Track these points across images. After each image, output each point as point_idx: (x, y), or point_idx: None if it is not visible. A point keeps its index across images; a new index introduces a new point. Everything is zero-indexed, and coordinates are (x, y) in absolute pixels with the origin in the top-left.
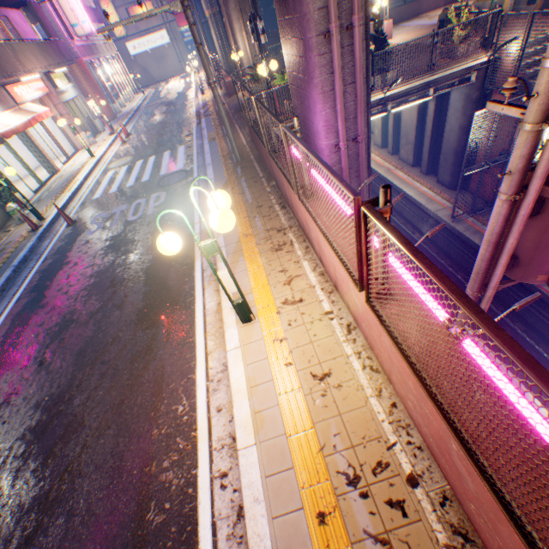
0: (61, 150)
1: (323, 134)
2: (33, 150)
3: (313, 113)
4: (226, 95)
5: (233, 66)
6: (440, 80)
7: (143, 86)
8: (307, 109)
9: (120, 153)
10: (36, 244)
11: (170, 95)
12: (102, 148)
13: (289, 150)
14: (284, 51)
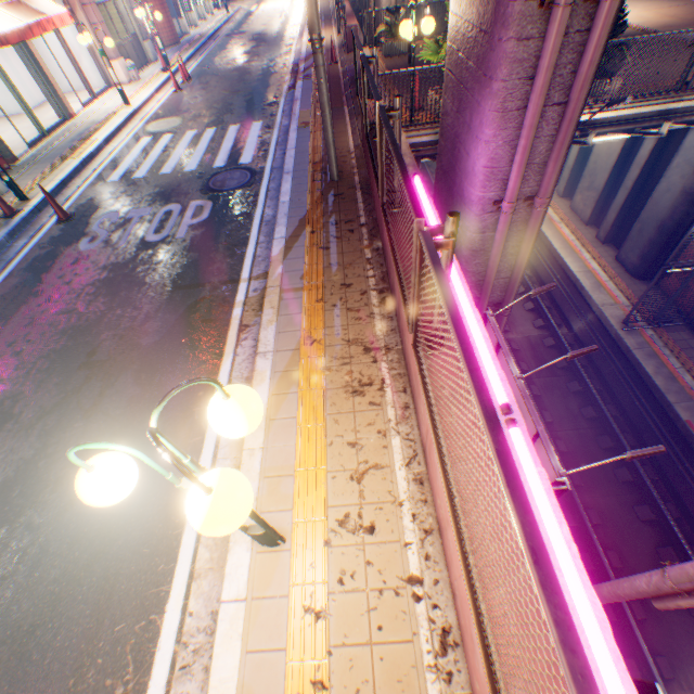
0: (83, 81)
1: (481, 178)
2: (37, 75)
3: (474, 139)
4: (343, 47)
5: None
6: (686, 110)
7: None
8: (465, 126)
9: (168, 108)
10: (3, 243)
11: (264, 23)
12: (144, 92)
13: (420, 272)
14: (453, 7)
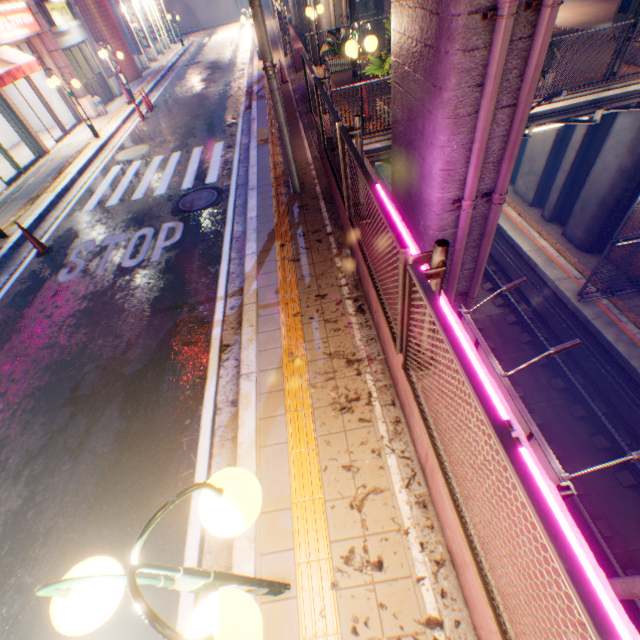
0: (55, 120)
1: (439, 181)
2: (11, 119)
3: (428, 144)
4: (291, 67)
5: (306, 20)
6: (615, 97)
7: (185, 32)
8: (418, 133)
9: (135, 137)
10: None
11: (217, 52)
12: (112, 125)
13: (409, 302)
14: (394, 26)
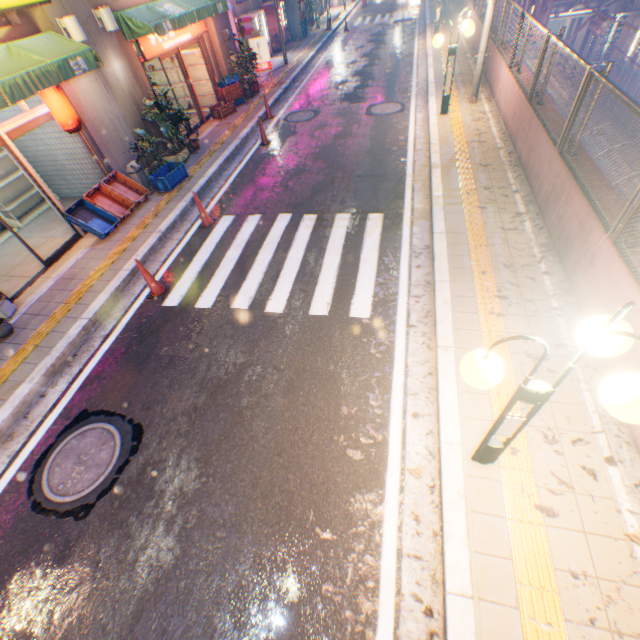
0: (324, 3)
1: None
2: None
3: None
4: None
5: None
6: None
7: None
8: None
9: (362, 13)
10: (331, 35)
11: None
12: (348, 9)
13: None
14: None
